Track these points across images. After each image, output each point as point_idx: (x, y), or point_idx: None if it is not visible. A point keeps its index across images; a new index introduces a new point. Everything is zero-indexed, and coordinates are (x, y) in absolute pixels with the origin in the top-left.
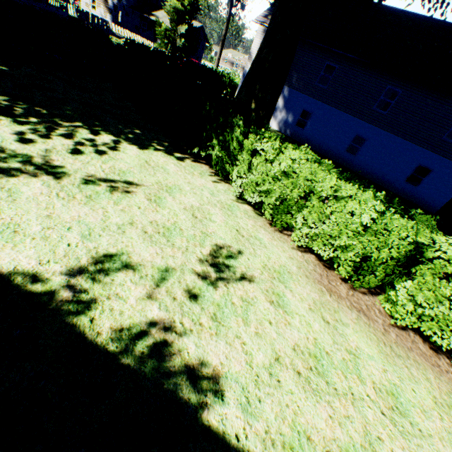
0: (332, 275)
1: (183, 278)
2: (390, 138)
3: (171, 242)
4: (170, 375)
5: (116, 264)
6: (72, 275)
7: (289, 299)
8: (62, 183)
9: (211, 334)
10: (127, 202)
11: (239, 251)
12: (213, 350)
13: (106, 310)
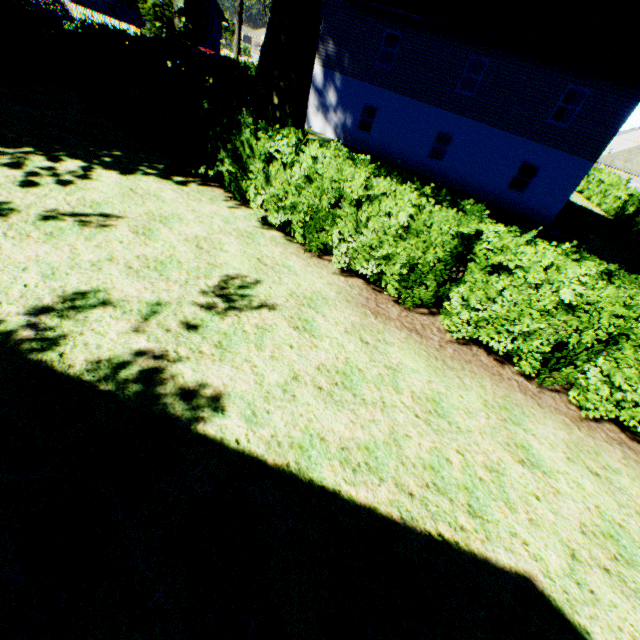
0: (383, 298)
1: (181, 311)
2: (482, 131)
3: (166, 276)
4: (160, 397)
5: (91, 302)
6: (33, 315)
7: (321, 324)
8: (10, 222)
9: (214, 360)
10: (104, 237)
11: (259, 281)
12: (215, 374)
13: (80, 345)
